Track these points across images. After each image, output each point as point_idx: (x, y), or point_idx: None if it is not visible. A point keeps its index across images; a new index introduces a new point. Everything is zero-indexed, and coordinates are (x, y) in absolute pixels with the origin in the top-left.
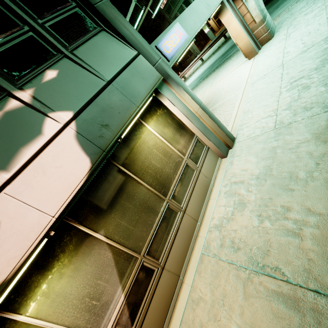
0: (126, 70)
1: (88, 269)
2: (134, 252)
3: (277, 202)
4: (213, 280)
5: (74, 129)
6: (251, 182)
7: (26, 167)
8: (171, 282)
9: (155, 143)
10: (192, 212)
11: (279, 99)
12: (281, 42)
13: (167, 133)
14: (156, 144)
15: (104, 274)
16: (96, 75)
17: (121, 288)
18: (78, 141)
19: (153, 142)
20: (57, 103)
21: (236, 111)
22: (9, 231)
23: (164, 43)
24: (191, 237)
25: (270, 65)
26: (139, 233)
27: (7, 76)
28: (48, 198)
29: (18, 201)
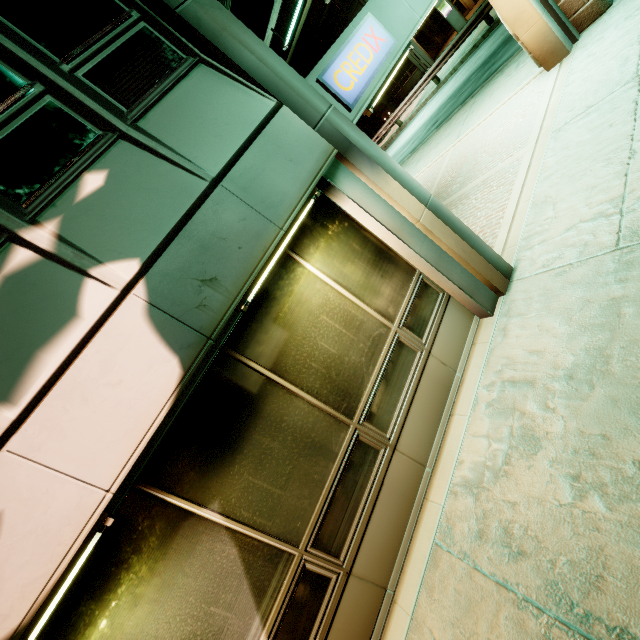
0: (252, 148)
1: (190, 584)
2: (285, 544)
3: (624, 450)
4: (461, 617)
5: (143, 297)
6: (553, 386)
7: (49, 393)
8: (369, 602)
9: (325, 300)
10: (412, 446)
11: (627, 170)
12: (632, 18)
13: (351, 275)
14: (327, 302)
15: (224, 592)
16: (186, 170)
17: (260, 619)
18: (152, 322)
19: (320, 299)
20: (106, 245)
21: (515, 201)
22: (22, 528)
23: (338, 69)
24: (412, 502)
25: (602, 80)
26: (294, 503)
27: (6, 199)
28: (96, 452)
29: (35, 464)
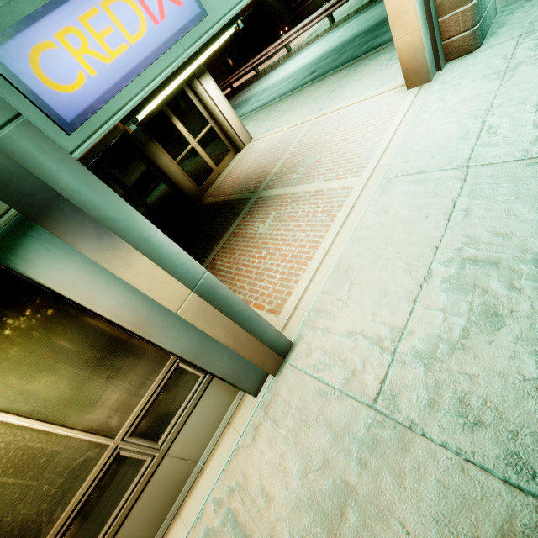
0: None
1: None
2: None
3: None
4: None
5: None
6: None
7: None
8: None
9: None
10: None
11: (417, 296)
12: (489, 80)
13: (45, 391)
14: None
15: None
16: None
17: None
18: None
19: None
20: None
21: (327, 247)
22: None
23: (48, 39)
24: None
25: (441, 144)
26: None
27: None
28: None
29: None
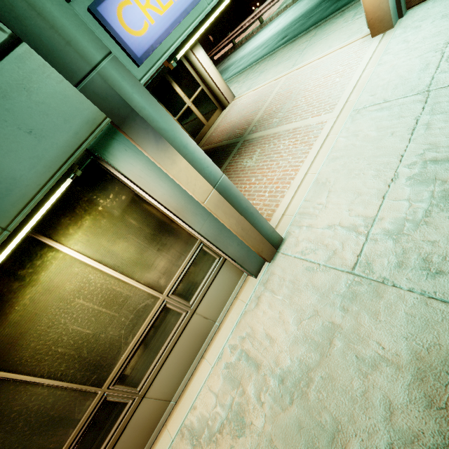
0: None
1: None
2: None
3: None
4: None
5: None
6: (269, 381)
7: None
8: None
9: (83, 283)
10: (161, 390)
11: (386, 193)
12: (447, 18)
13: (121, 252)
14: (86, 285)
15: None
16: None
17: None
18: None
19: (77, 282)
20: None
21: (307, 168)
22: None
23: None
24: (152, 430)
25: (404, 77)
26: None
27: None
28: None
29: None
